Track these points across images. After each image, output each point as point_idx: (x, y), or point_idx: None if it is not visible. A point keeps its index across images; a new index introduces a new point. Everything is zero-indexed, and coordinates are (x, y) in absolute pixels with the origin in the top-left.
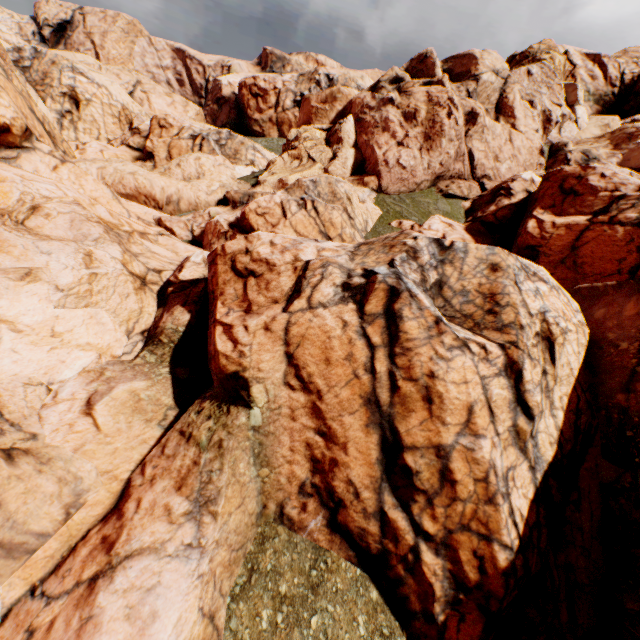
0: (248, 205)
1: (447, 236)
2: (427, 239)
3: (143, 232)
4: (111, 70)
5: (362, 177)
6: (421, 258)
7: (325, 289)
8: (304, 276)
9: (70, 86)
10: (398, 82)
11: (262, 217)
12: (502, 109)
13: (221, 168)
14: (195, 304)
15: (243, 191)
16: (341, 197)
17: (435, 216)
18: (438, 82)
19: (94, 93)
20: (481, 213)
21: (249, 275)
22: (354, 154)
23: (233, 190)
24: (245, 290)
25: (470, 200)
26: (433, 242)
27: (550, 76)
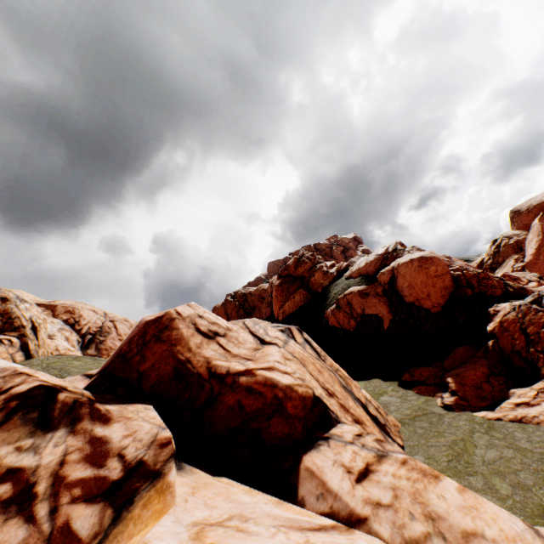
0: None
1: None
2: None
3: None
4: None
5: None
6: None
7: None
8: None
9: None
10: None
11: None
12: None
13: None
14: None
15: None
16: None
17: None
18: None
19: None
20: None
21: None
22: None
23: None
24: None
25: None
26: None
27: None
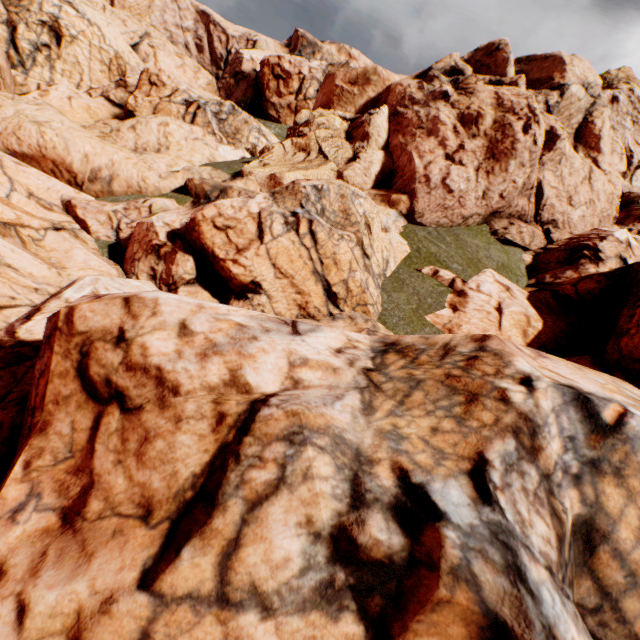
0: (202, 208)
1: (504, 307)
2: (558, 392)
3: (11, 222)
4: (117, 14)
5: (389, 193)
6: (545, 449)
7: (280, 534)
8: (236, 450)
9: (53, 15)
10: (455, 74)
11: (223, 232)
12: (584, 137)
13: (197, 144)
14: (20, 406)
15: (214, 182)
16: (357, 221)
17: (486, 270)
18: (511, 83)
19: (82, 30)
20: (552, 277)
21: (111, 399)
22: (382, 159)
23: (199, 178)
24: (92, 437)
25: (530, 252)
26: (573, 404)
27: (638, 108)
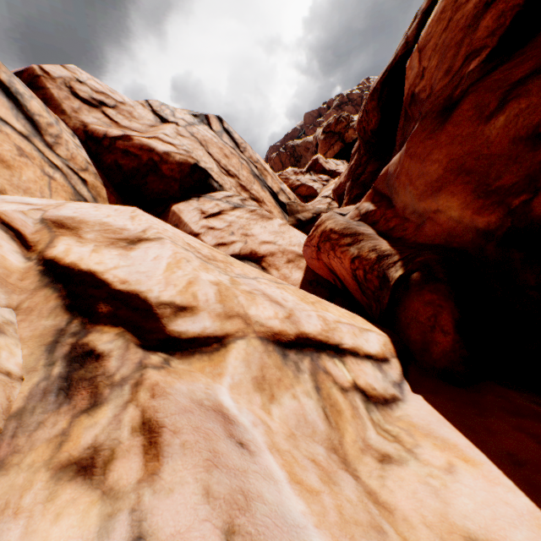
0: None
1: None
2: None
3: None
4: None
5: None
6: None
7: None
8: None
9: None
10: None
11: None
12: None
13: None
14: None
15: None
16: None
17: None
18: None
19: None
20: None
21: None
22: None
23: None
24: None
25: None
26: None
27: None
